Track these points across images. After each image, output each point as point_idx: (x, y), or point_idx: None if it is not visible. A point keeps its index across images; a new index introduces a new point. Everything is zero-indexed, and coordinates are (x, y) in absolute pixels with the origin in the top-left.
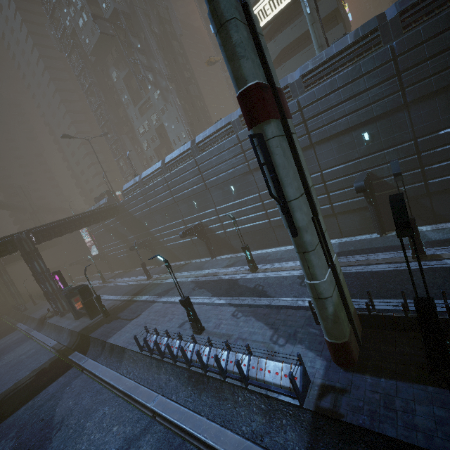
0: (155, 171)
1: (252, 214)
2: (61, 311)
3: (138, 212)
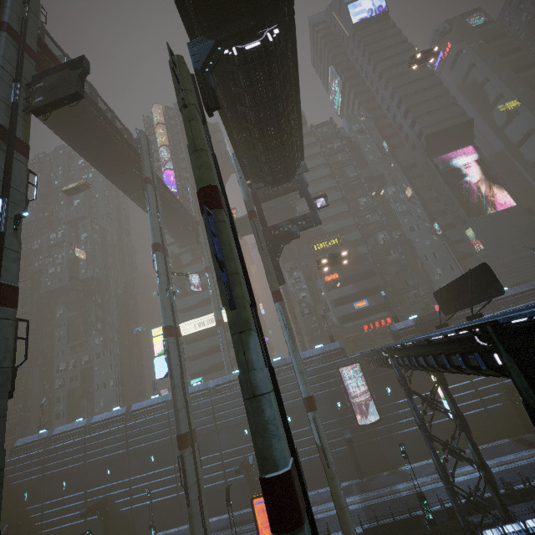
0: (76, 428)
1: (164, 486)
2: None
3: (23, 479)
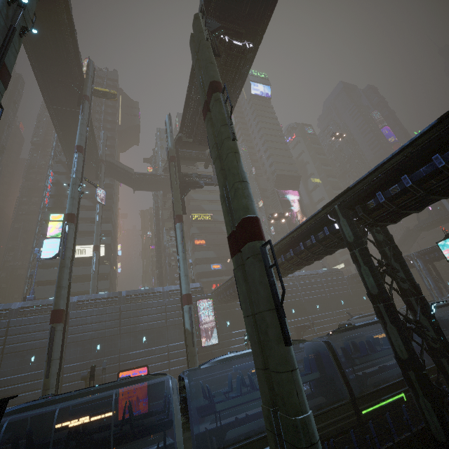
0: None
1: None
2: None
3: None
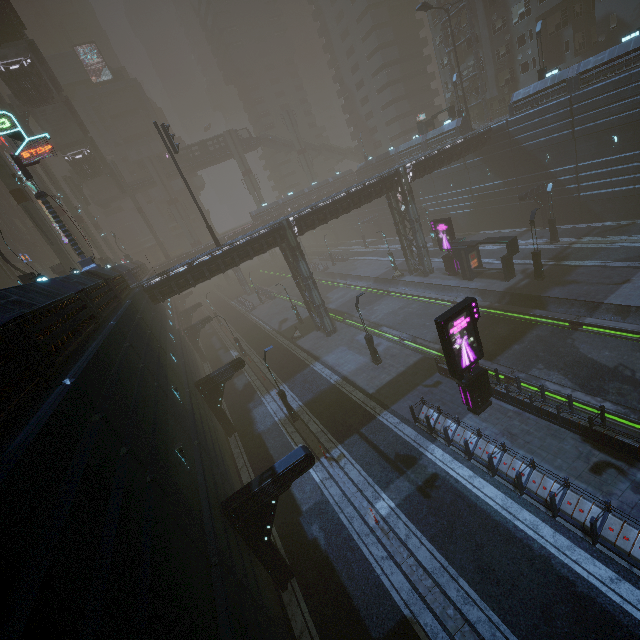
0: (633, 51)
1: None
2: (426, 271)
3: (539, 139)
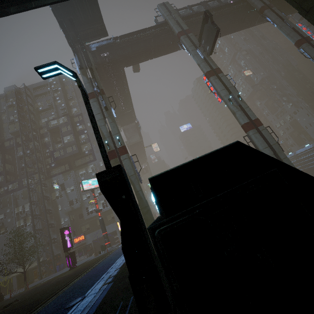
0: (308, 149)
1: None
2: None
3: None
